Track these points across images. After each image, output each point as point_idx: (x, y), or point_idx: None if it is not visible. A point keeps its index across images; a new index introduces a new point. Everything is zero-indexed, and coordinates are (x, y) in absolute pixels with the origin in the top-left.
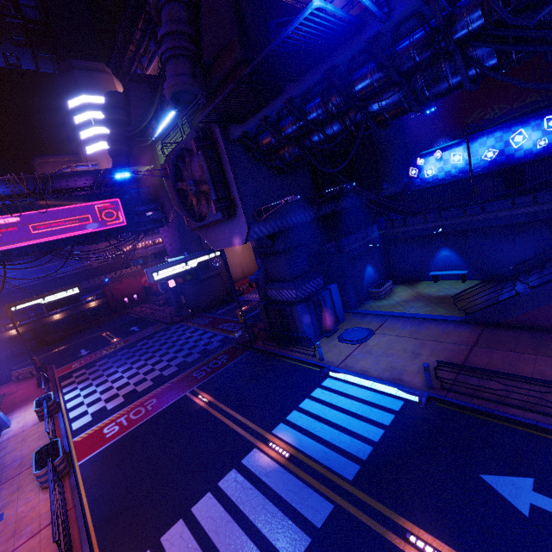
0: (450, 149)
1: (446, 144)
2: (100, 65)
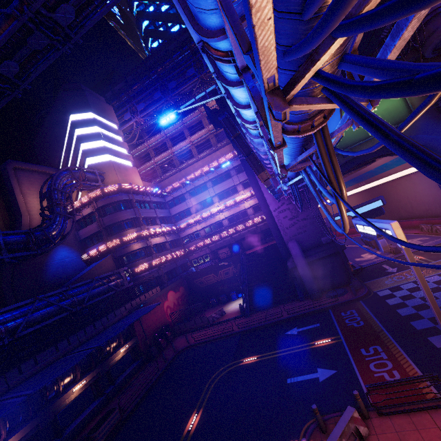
0: None
1: None
2: (102, 98)
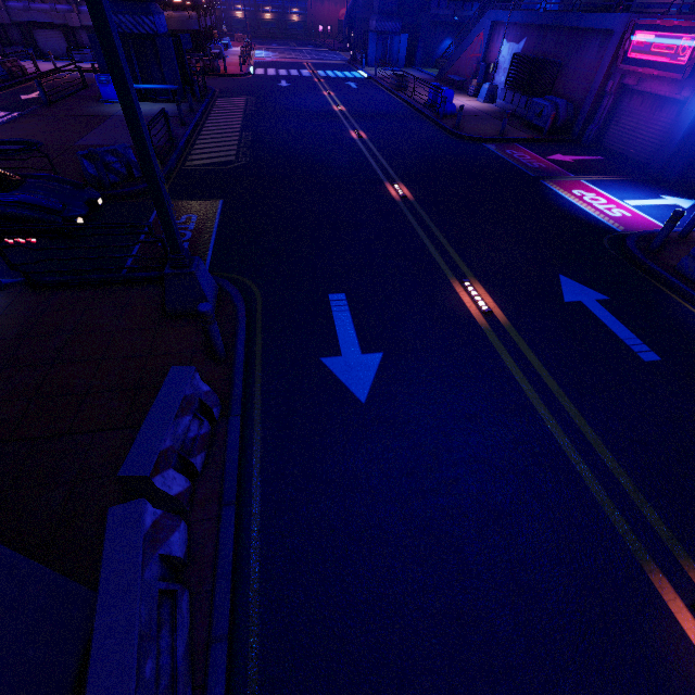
0: None
1: None
2: None
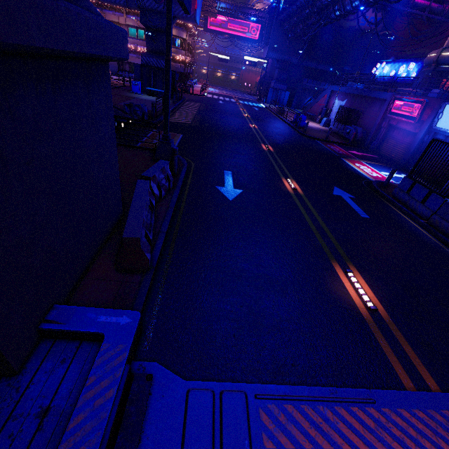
0: (388, 64)
1: (388, 60)
2: None
